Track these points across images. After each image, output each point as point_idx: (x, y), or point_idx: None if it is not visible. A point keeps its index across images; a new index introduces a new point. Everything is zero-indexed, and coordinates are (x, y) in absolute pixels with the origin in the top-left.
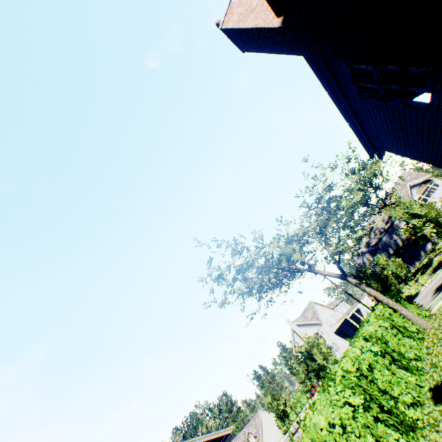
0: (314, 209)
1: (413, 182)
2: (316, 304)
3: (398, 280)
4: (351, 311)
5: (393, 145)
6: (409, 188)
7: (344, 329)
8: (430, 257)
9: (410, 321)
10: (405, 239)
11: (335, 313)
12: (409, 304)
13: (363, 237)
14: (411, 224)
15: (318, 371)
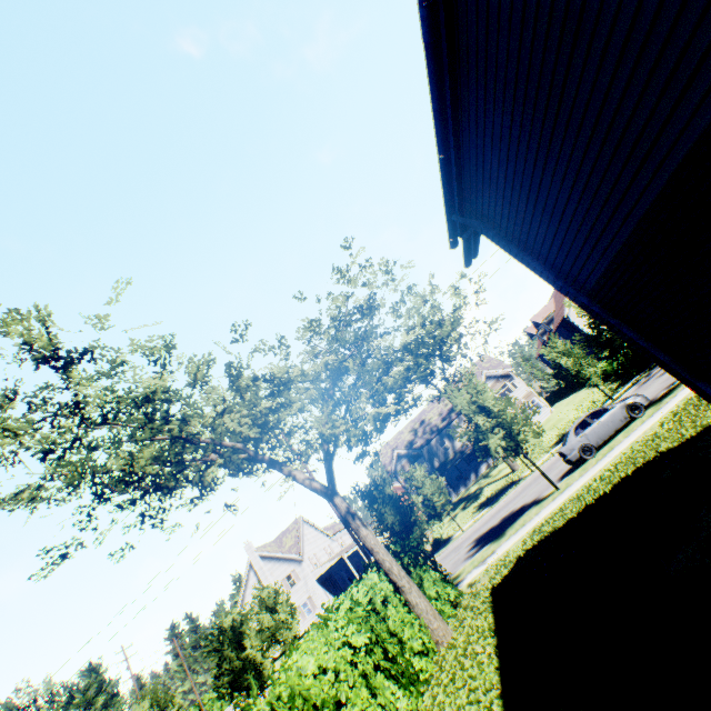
0: (329, 341)
1: (491, 372)
2: (308, 524)
3: (432, 513)
4: (356, 547)
5: (504, 199)
6: (485, 378)
7: (336, 574)
8: (481, 484)
9: (419, 620)
10: (459, 450)
11: (332, 544)
12: (430, 571)
13: (408, 433)
14: (475, 423)
15: (239, 673)
